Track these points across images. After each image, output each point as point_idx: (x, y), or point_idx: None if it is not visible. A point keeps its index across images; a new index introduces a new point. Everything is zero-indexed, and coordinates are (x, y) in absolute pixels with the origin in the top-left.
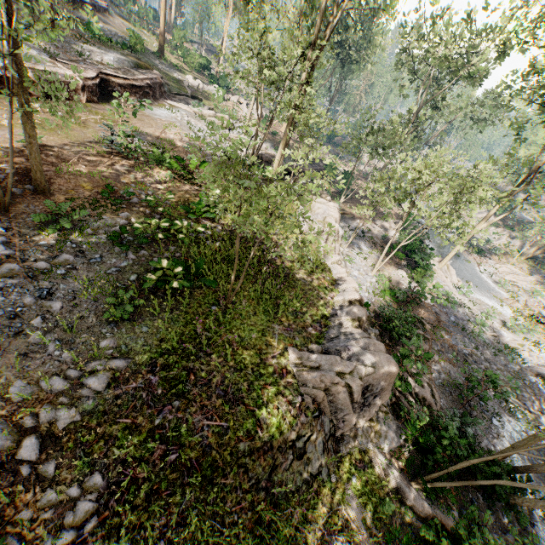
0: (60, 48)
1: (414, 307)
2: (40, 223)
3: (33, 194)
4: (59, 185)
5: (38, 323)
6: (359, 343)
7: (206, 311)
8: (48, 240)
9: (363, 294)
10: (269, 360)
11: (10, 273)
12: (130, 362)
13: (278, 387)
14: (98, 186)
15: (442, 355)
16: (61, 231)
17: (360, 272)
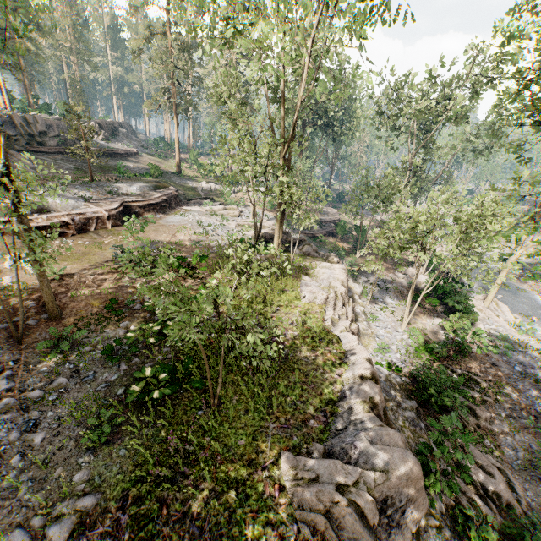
0: (95, 192)
1: (462, 362)
2: (47, 349)
3: (47, 322)
4: (71, 308)
5: (17, 461)
6: (370, 435)
7: (191, 418)
8: (50, 365)
9: (393, 355)
10: (259, 474)
11: (5, 408)
12: (101, 497)
13: (268, 512)
14: (106, 300)
15: (513, 422)
16: (63, 353)
17: (387, 329)
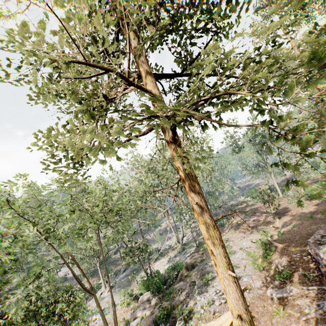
0: None
1: None
2: None
3: None
4: None
5: None
6: None
7: None
8: None
9: None
10: None
11: None
12: None
13: None
14: None
15: None
16: None
17: None
